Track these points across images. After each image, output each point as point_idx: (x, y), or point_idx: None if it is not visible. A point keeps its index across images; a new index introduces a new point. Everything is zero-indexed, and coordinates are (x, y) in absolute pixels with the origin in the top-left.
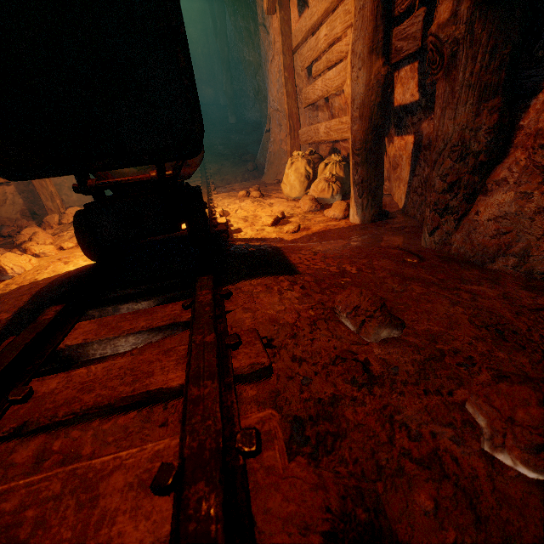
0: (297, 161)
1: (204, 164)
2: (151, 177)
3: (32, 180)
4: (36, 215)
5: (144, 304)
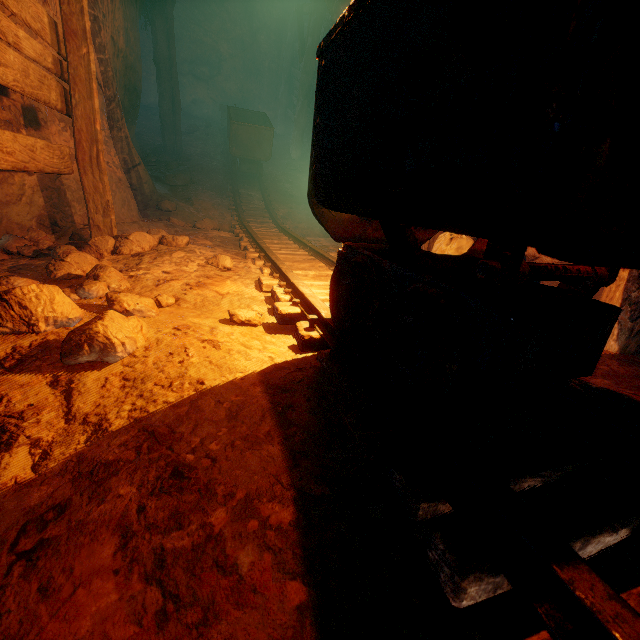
0: (461, 238)
1: (269, 202)
2: (600, 274)
3: (83, 177)
4: (56, 226)
5: (618, 533)
